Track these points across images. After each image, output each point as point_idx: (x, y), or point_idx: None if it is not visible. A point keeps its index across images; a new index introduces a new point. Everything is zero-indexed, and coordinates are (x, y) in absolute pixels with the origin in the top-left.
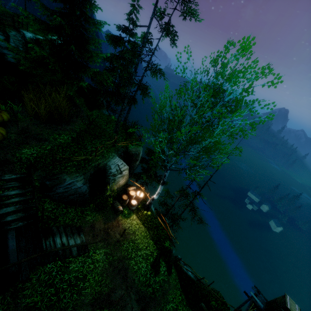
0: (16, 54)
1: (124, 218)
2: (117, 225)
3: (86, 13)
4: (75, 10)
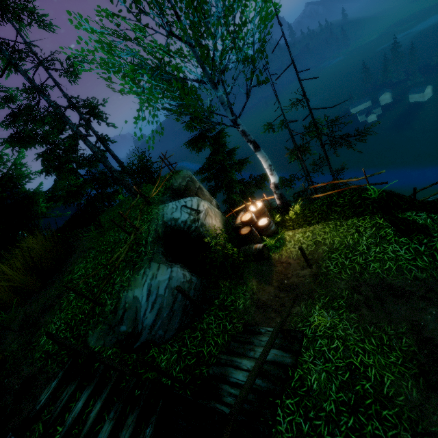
0: None
1: (281, 251)
2: (286, 265)
3: None
4: None
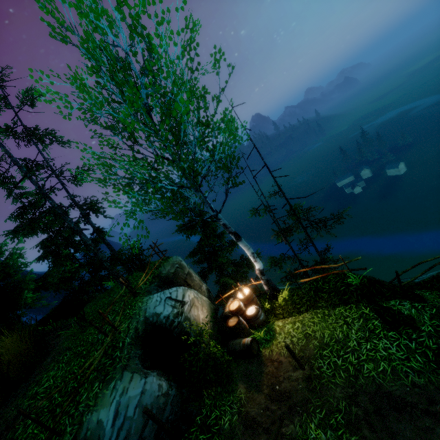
0: None
1: (271, 345)
2: (277, 365)
3: None
4: None
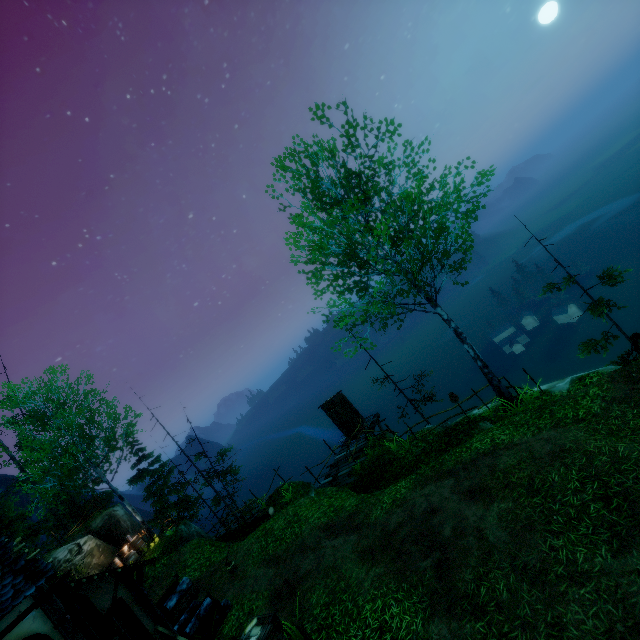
0: None
1: None
2: None
3: None
4: None
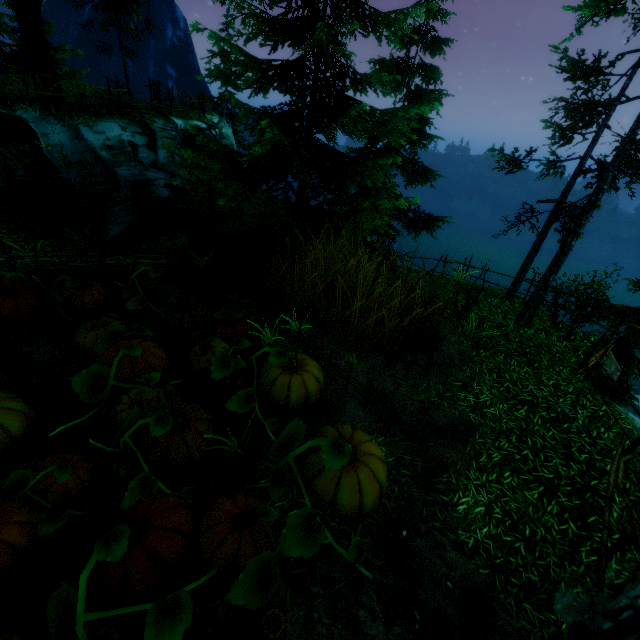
0: (171, 175)
1: None
2: None
3: (360, 2)
4: (326, 6)
